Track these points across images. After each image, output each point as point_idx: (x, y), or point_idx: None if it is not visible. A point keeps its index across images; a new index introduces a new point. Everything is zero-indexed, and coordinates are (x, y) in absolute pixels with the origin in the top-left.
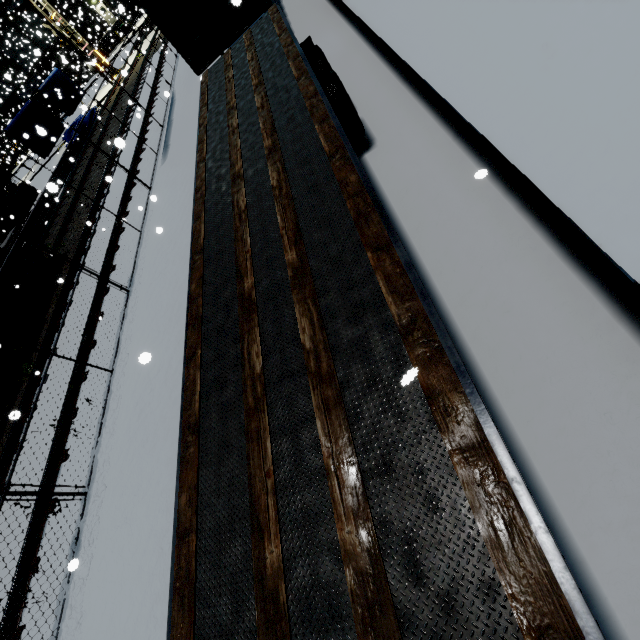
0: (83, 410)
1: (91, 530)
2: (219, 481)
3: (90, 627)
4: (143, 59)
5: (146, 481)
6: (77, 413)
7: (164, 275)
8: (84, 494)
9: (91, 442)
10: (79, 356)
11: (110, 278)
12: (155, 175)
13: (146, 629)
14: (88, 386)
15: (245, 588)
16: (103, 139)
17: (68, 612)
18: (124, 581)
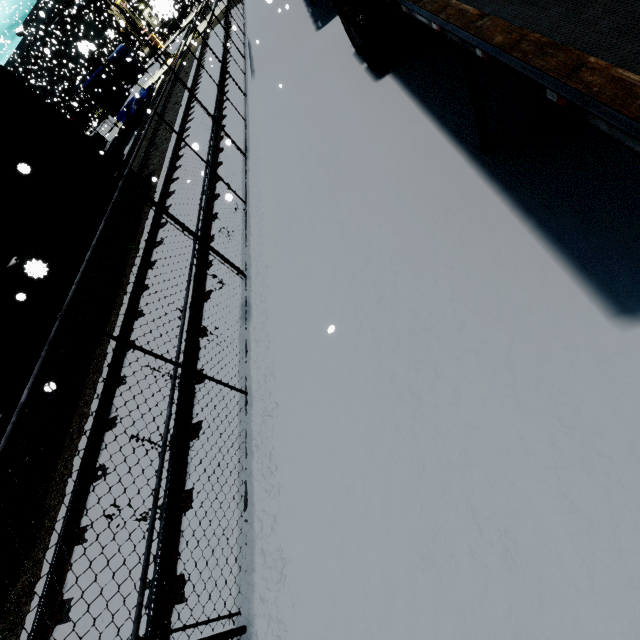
0: (221, 234)
1: (260, 294)
2: (542, 7)
3: (284, 344)
4: (204, 33)
5: (313, 249)
6: (214, 238)
7: (283, 136)
8: (245, 275)
9: (239, 247)
10: (206, 202)
11: (219, 157)
12: (248, 87)
13: (355, 321)
14: (221, 220)
15: (630, 1)
16: (171, 96)
17: (254, 344)
18: (315, 305)
